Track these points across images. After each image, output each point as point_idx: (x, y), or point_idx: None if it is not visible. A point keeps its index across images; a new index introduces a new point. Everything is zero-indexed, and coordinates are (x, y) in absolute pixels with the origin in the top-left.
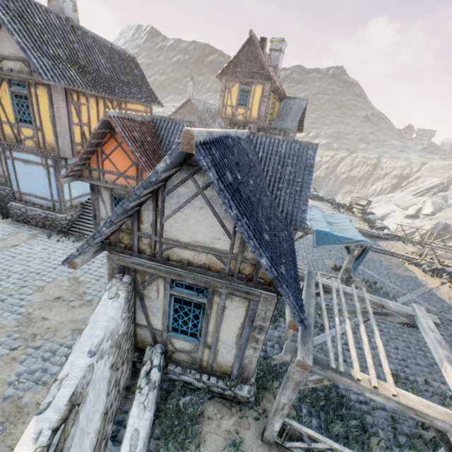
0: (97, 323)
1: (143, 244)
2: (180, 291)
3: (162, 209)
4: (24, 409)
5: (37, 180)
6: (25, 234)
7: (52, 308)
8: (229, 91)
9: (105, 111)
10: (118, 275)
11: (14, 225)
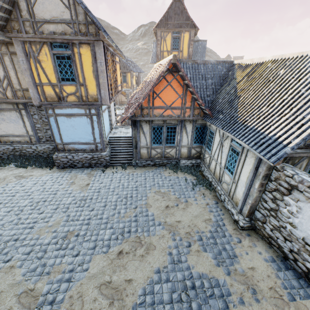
0: None
1: None
2: None
3: None
4: (247, 275)
5: (79, 129)
6: (83, 175)
7: (173, 214)
8: (164, 40)
9: (174, 56)
10: (280, 164)
11: (65, 171)
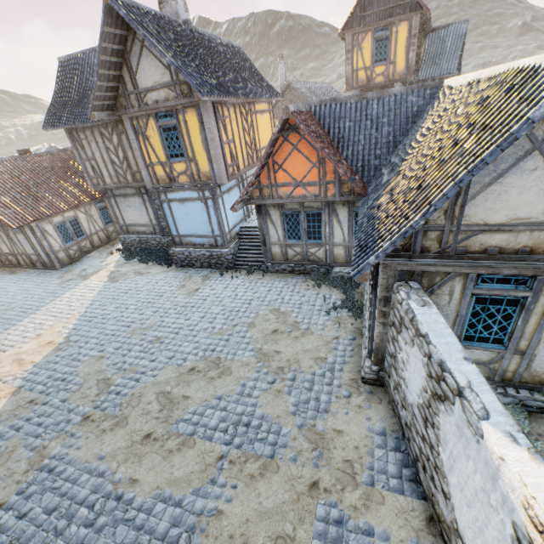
0: (437, 331)
1: (428, 240)
2: (486, 288)
3: (468, 186)
4: (325, 436)
5: (195, 218)
6: (198, 277)
7: (277, 341)
8: (358, 48)
9: (286, 108)
10: (399, 283)
11: (181, 271)
